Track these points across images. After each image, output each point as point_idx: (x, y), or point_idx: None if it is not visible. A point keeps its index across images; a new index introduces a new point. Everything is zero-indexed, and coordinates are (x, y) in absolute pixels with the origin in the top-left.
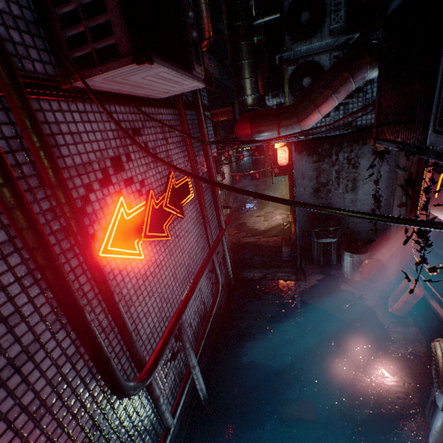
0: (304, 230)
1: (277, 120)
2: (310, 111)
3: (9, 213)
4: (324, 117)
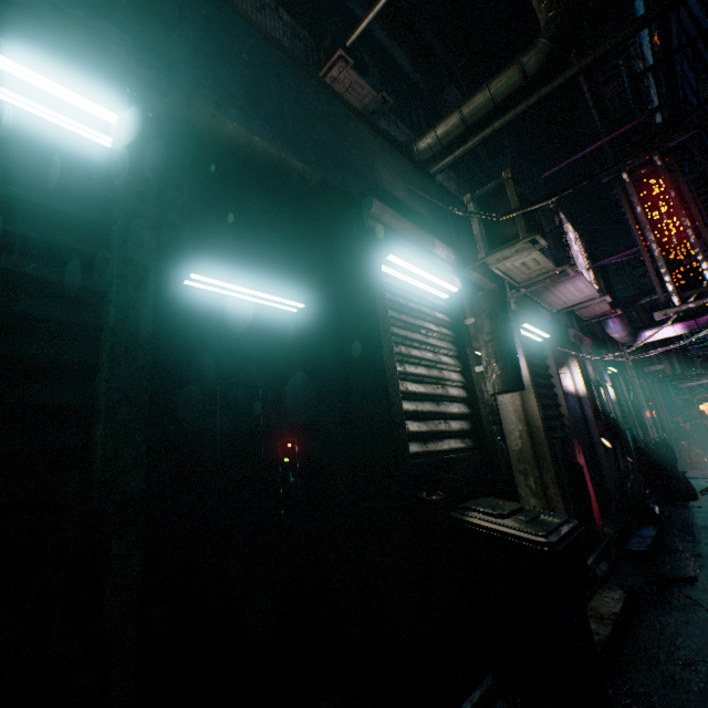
0: None
1: (696, 377)
2: None
3: (646, 385)
4: None
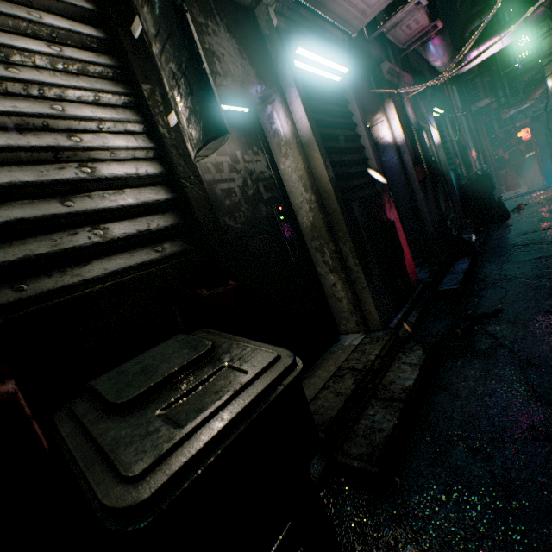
0: (549, 166)
1: (518, 104)
2: (531, 97)
3: (473, 123)
4: (548, 99)
